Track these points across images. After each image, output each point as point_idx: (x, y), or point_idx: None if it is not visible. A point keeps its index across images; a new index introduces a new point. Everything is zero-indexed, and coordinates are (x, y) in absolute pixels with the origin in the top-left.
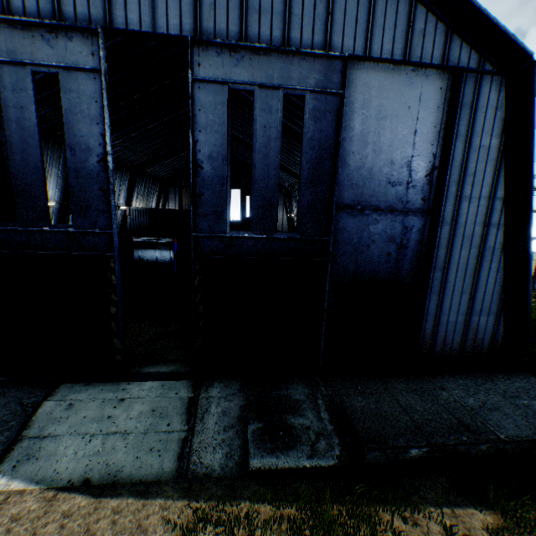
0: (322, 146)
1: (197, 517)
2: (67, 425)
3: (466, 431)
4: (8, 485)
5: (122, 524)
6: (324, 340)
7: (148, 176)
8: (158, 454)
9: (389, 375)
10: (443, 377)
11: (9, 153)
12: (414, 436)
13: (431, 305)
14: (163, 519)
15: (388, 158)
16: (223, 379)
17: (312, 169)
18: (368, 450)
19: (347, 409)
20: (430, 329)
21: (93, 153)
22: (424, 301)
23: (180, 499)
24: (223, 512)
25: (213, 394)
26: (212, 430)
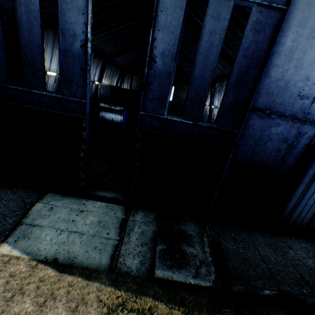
0: (253, 57)
1: (118, 303)
2: (48, 221)
3: (306, 286)
4: (11, 251)
5: (73, 295)
6: (215, 199)
7: (114, 64)
8: (99, 252)
9: (252, 229)
10: (290, 238)
11: (20, 31)
12: (269, 281)
13: (298, 191)
14: (97, 298)
15: (304, 75)
16: (144, 210)
17: (240, 75)
18: (235, 284)
19: (223, 249)
20: (291, 206)
21: (77, 39)
22: (294, 188)
23: (109, 286)
24: (134, 302)
25: (137, 219)
26: (134, 243)
